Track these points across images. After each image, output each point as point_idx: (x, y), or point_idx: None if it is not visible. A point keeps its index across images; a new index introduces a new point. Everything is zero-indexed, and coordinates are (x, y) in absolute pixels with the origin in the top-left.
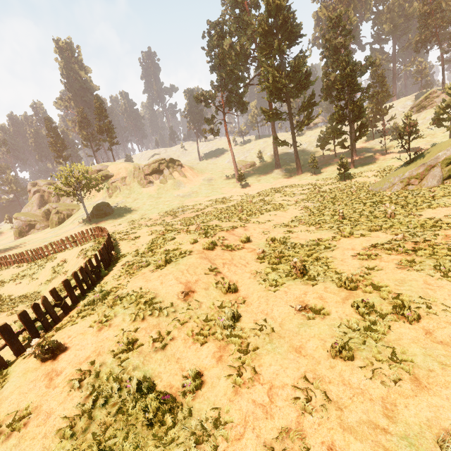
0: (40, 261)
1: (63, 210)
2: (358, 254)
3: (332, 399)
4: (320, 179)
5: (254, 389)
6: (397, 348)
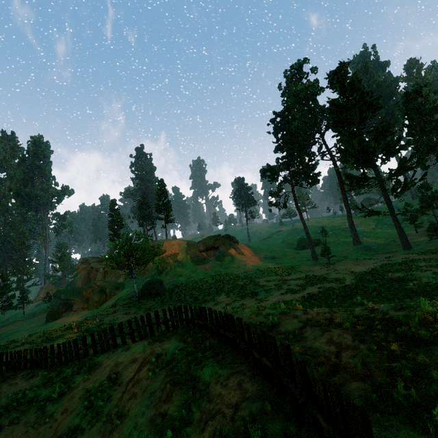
0: (67, 367)
1: (106, 288)
2: None
3: None
4: None
5: None
6: None
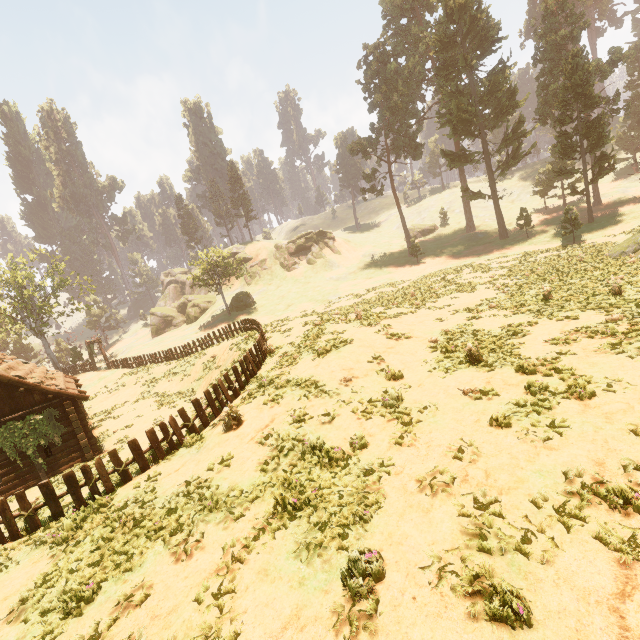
0: (189, 357)
1: (199, 303)
2: (553, 339)
3: (482, 452)
4: (535, 243)
5: (413, 447)
6: (558, 419)
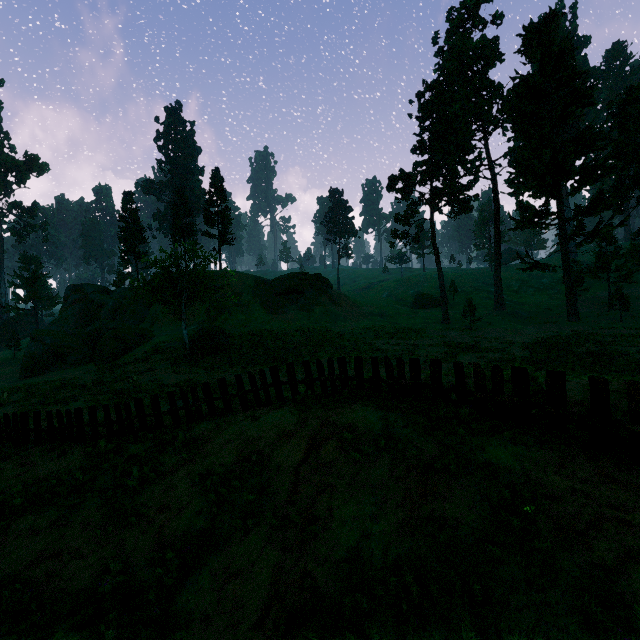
0: (131, 442)
1: (125, 333)
2: None
3: None
4: None
5: None
6: None
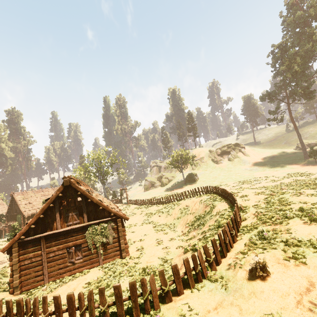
0: (169, 204)
1: (168, 176)
2: None
3: None
4: None
5: None
6: None
